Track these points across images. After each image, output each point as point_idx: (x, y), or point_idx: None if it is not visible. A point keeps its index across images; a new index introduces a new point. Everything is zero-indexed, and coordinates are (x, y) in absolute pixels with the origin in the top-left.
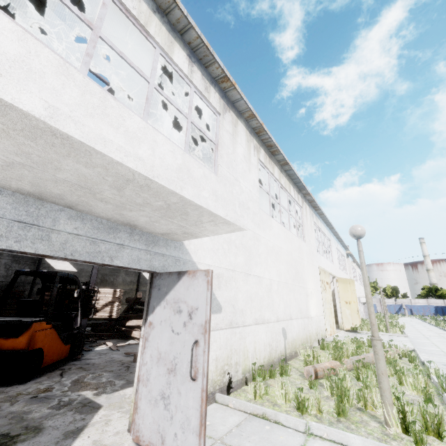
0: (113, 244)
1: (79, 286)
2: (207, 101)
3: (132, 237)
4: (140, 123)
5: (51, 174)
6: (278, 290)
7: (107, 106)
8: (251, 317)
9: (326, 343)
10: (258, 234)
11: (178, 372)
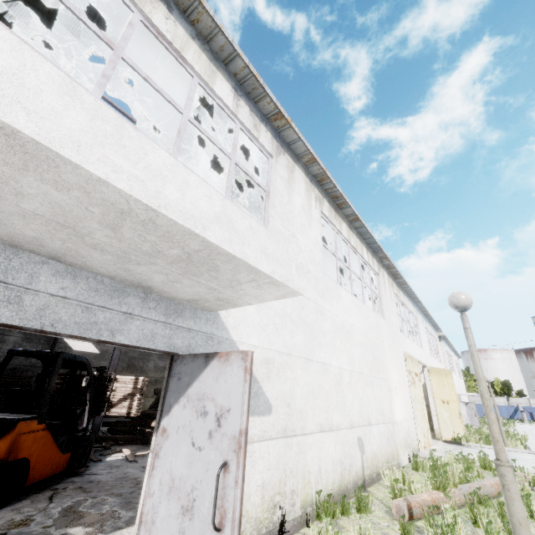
0: (116, 313)
1: (89, 371)
2: (256, 140)
3: (146, 304)
4: (167, 159)
5: (13, 203)
6: (350, 382)
7: (124, 135)
8: (314, 421)
9: (420, 461)
10: (322, 306)
11: (197, 514)
